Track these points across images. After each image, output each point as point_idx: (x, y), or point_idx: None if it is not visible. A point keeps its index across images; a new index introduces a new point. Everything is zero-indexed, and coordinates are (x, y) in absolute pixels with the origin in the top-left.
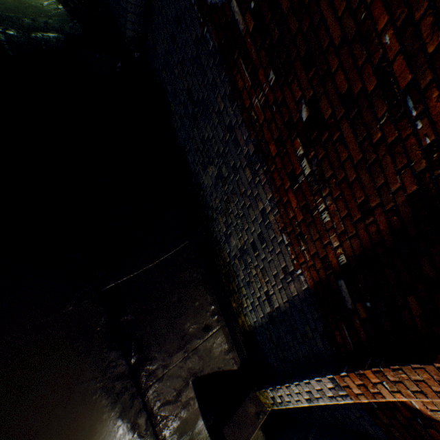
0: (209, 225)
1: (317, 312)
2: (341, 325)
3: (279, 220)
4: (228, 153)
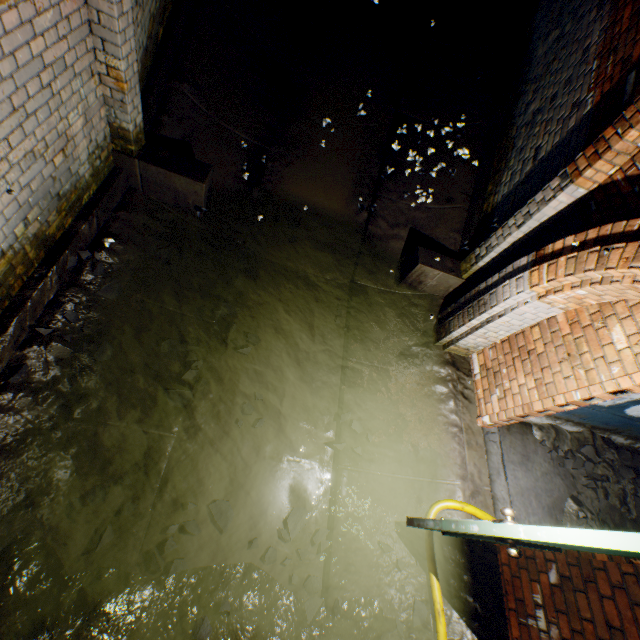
0: (513, 105)
1: (585, 132)
2: (604, 129)
3: (599, 47)
4: (582, 4)
